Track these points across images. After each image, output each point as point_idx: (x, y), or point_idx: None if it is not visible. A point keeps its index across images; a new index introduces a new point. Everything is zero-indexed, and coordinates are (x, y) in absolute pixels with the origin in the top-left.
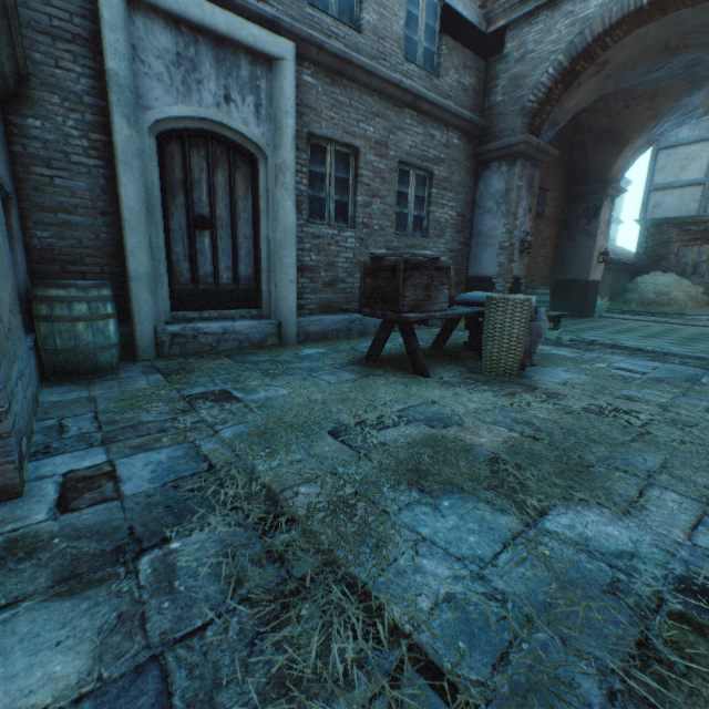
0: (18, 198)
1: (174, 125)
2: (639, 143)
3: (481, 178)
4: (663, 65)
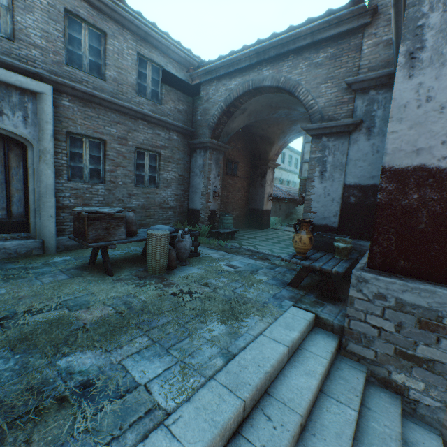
0: None
1: None
2: (281, 143)
3: (193, 157)
4: (274, 113)
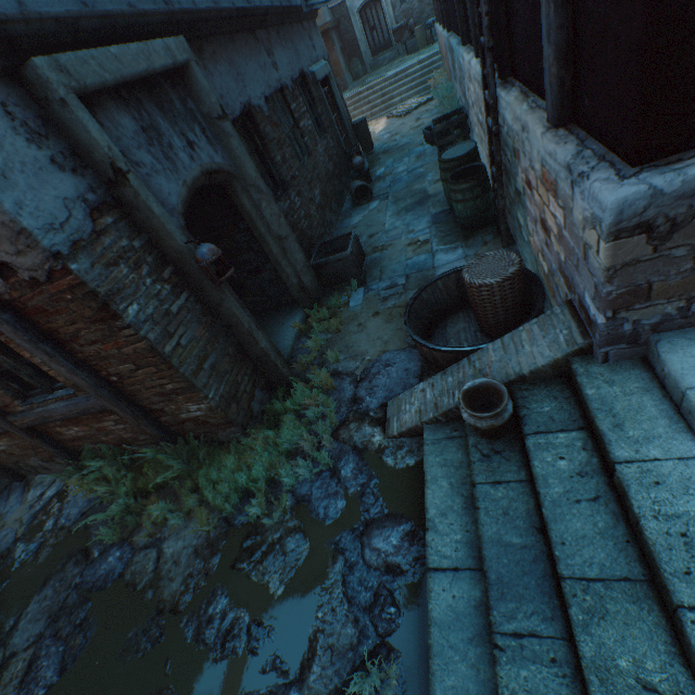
0: (343, 46)
1: (361, 8)
2: None
3: None
4: None
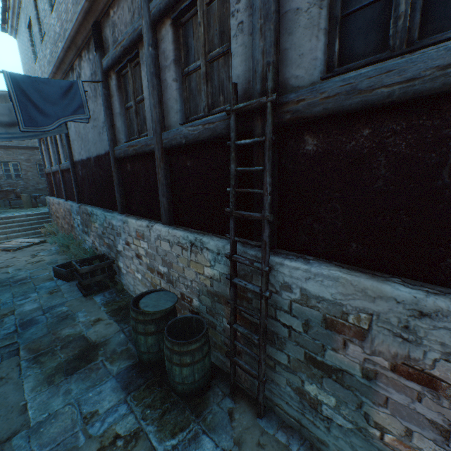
0: None
1: None
2: None
3: None
4: None
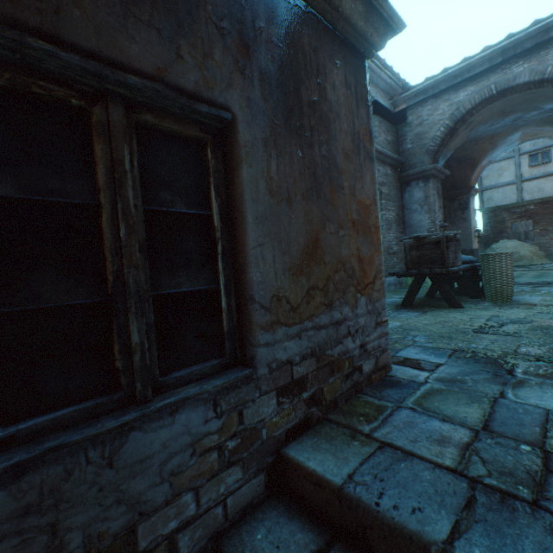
0: None
1: None
2: (484, 163)
3: (405, 192)
4: (499, 121)
